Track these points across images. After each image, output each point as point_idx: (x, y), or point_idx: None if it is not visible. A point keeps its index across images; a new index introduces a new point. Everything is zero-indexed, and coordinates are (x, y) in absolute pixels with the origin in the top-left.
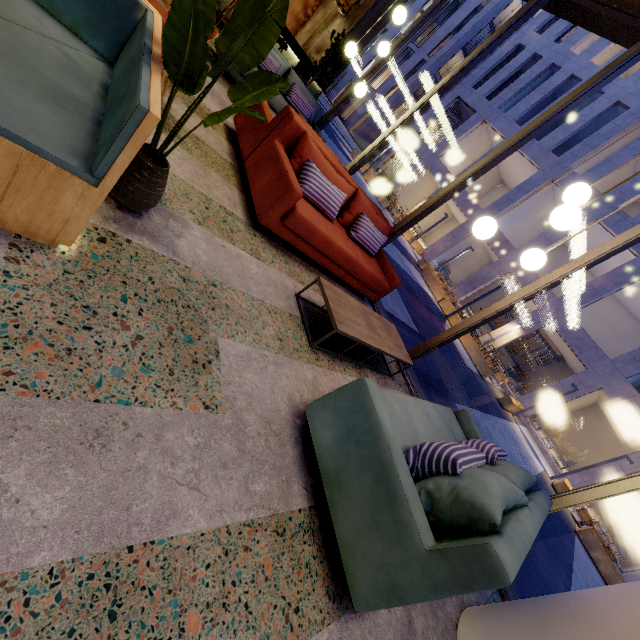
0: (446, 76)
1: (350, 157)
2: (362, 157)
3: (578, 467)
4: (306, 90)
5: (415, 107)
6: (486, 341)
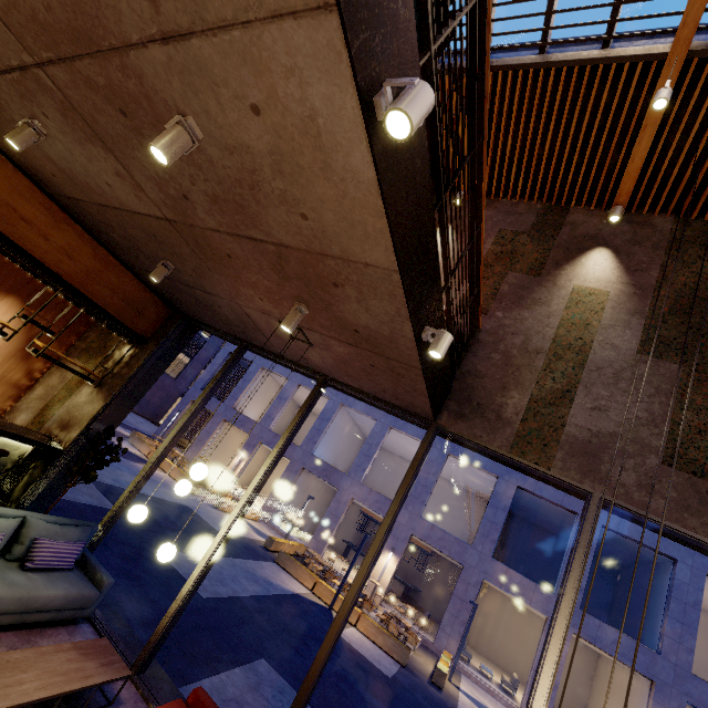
0: (262, 468)
1: (130, 448)
2: (186, 594)
3: (512, 664)
4: (61, 528)
5: (239, 509)
6: (373, 589)
